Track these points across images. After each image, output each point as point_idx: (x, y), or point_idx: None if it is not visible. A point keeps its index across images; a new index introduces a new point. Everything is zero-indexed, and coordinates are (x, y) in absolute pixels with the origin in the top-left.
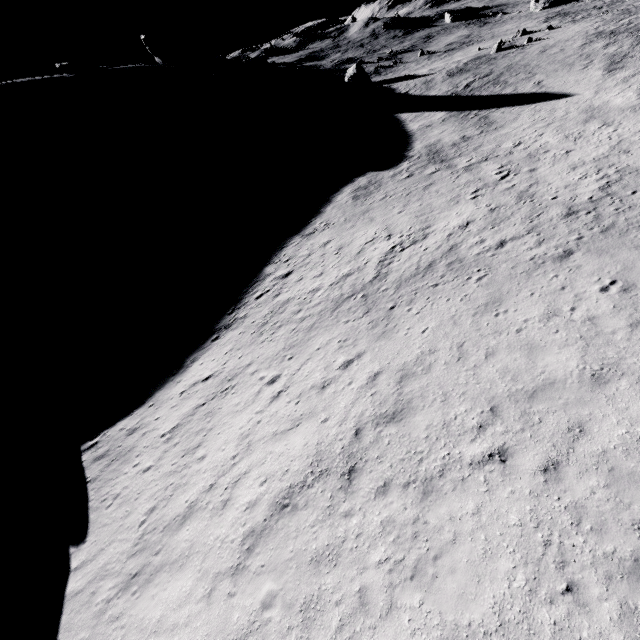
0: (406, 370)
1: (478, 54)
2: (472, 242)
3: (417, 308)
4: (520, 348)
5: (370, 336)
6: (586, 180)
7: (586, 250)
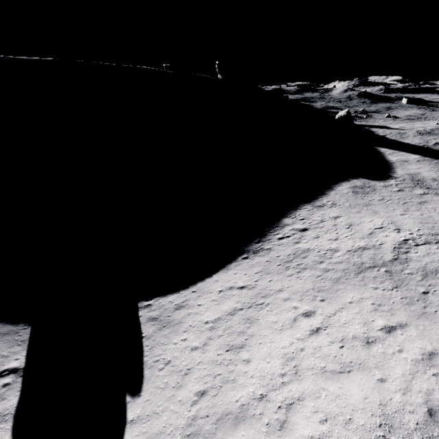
0: None
1: (438, 126)
2: None
3: None
4: None
5: (408, 311)
6: None
7: None
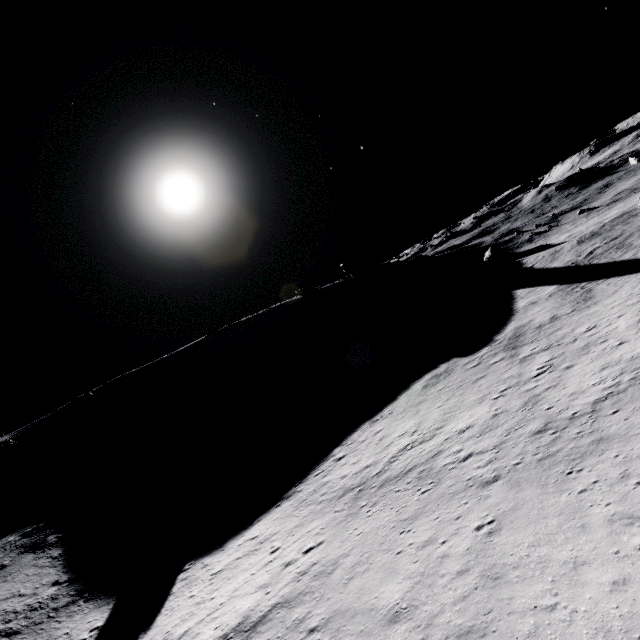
0: (325, 566)
1: (630, 207)
2: (452, 450)
3: (373, 511)
4: (385, 569)
5: (335, 529)
6: (595, 387)
7: (508, 479)
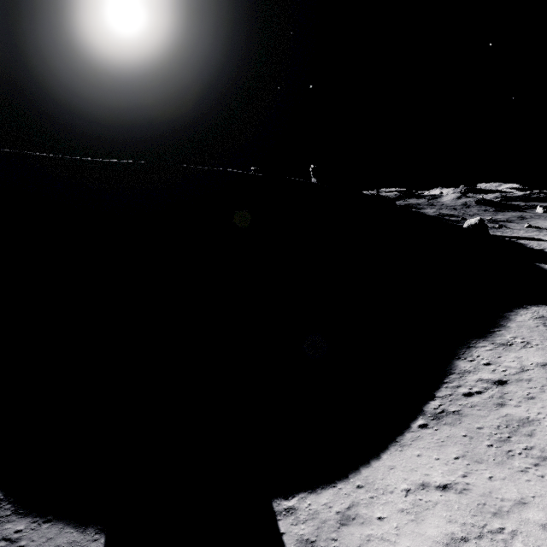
0: None
1: None
2: None
3: None
4: None
5: None
6: None
7: None
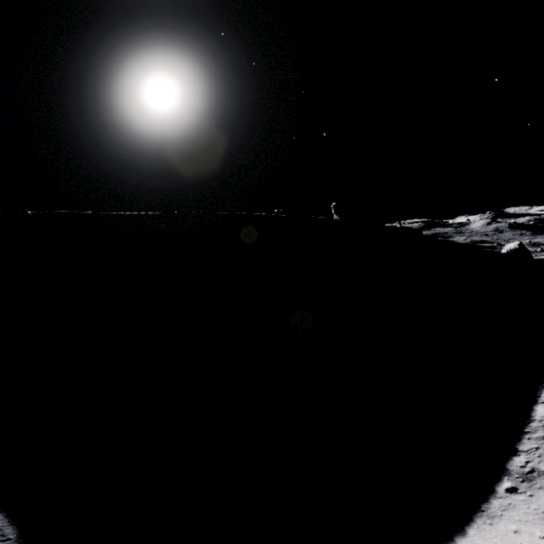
0: None
1: None
2: None
3: None
4: None
5: None
6: None
7: None
